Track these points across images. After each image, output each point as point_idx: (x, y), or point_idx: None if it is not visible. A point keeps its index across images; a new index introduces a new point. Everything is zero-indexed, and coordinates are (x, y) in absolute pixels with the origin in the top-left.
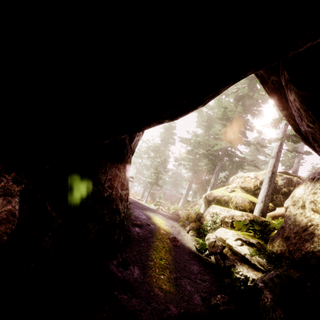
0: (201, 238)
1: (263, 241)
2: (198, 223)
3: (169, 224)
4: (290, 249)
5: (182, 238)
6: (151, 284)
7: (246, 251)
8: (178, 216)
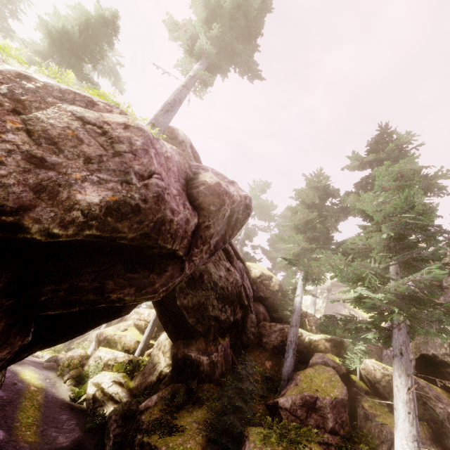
0: (79, 386)
1: (130, 379)
2: (81, 369)
3: (42, 376)
4: (143, 382)
5: (56, 390)
6: (17, 441)
7: (114, 390)
8: (56, 363)
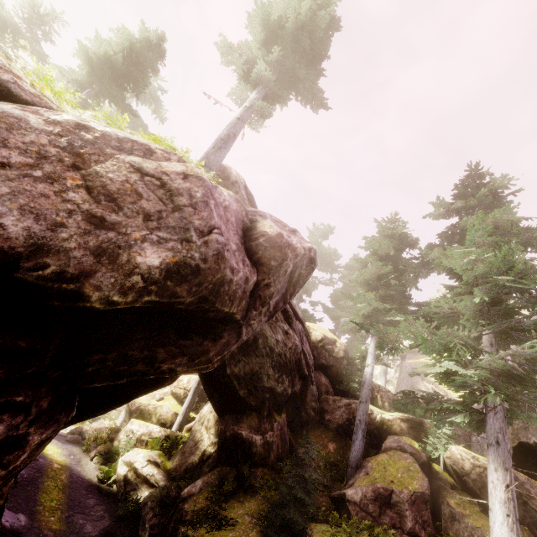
0: (108, 464)
1: (168, 458)
2: (109, 444)
3: (66, 451)
4: (182, 462)
5: (82, 469)
6: (40, 528)
7: (149, 471)
8: (81, 435)
